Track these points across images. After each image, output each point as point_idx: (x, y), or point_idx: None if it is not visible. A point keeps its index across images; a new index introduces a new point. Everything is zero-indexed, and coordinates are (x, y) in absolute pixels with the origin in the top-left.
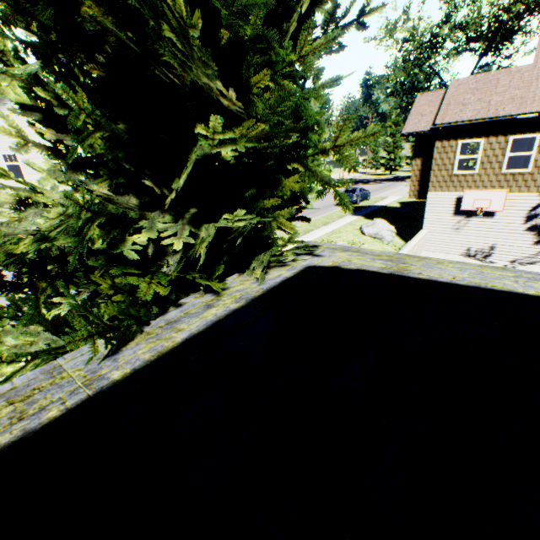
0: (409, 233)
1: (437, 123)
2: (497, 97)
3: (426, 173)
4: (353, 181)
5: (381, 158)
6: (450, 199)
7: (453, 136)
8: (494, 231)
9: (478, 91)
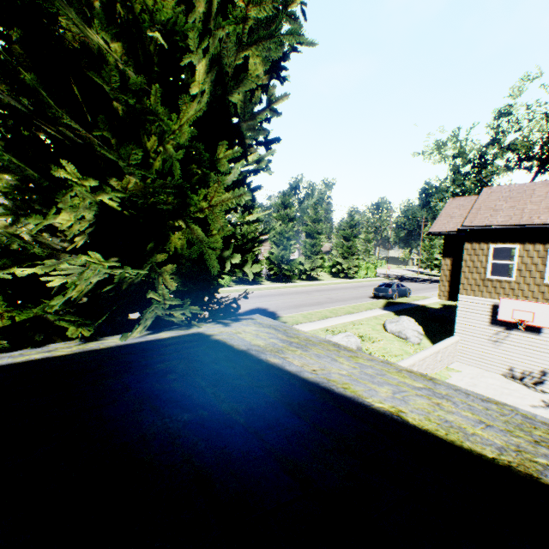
0: (444, 338)
1: (465, 225)
2: (531, 205)
3: (457, 274)
4: (402, 278)
5: (435, 259)
6: (485, 305)
7: (484, 239)
8: (543, 351)
9: (511, 199)
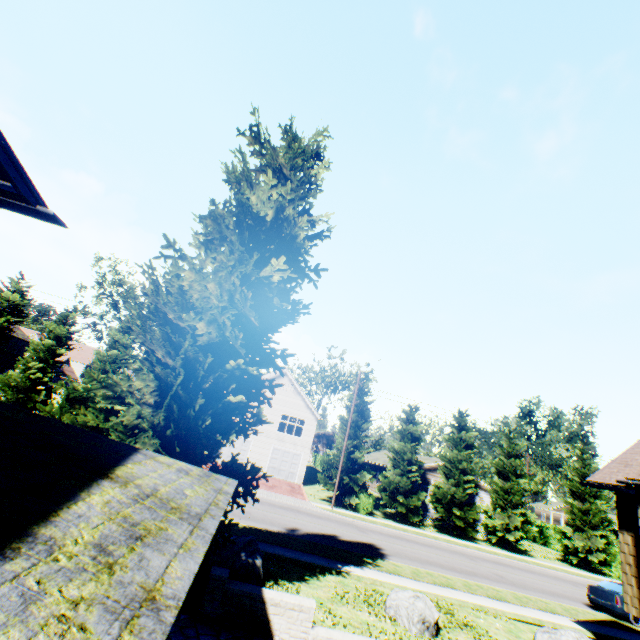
0: None
1: (628, 476)
2: None
3: None
4: None
5: None
6: None
7: None
8: None
9: None
